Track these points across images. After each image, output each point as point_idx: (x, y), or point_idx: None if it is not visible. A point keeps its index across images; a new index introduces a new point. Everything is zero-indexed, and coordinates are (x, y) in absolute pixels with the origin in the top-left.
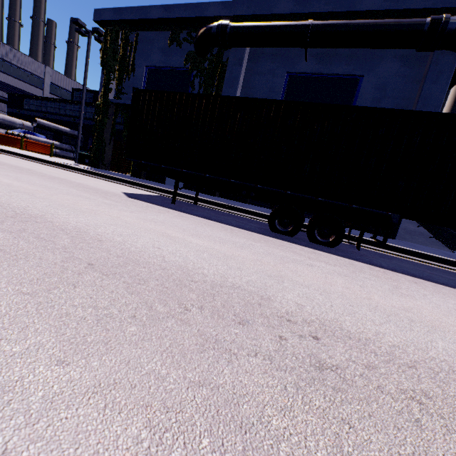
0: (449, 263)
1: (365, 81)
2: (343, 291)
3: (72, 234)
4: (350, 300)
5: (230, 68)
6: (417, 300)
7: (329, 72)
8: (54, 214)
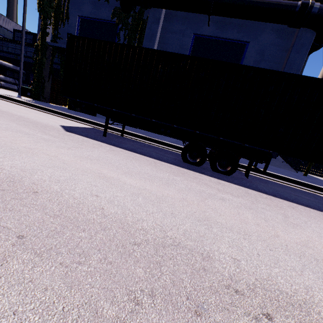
0: (301, 184)
1: (250, 46)
2: (257, 230)
3: (3, 185)
4: (266, 241)
5: (149, 25)
6: (305, 229)
7: (225, 36)
8: None
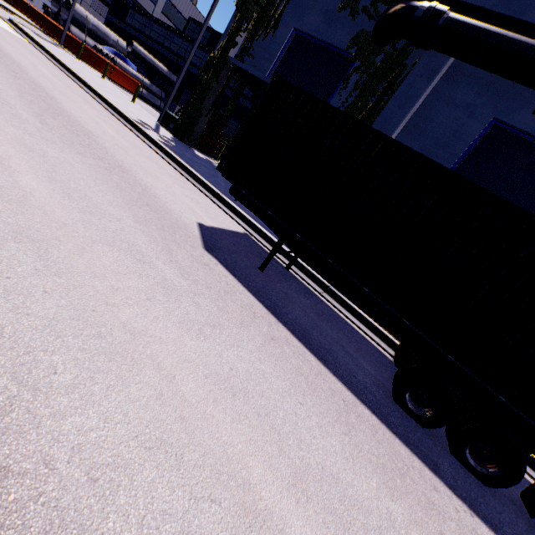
0: None
1: None
2: None
3: None
4: None
5: (412, 79)
6: None
7: None
8: (38, 393)
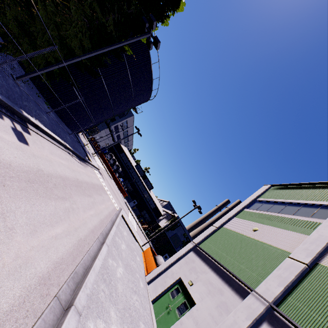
0: None
1: None
2: None
3: None
4: None
5: None
6: None
7: None
8: None
